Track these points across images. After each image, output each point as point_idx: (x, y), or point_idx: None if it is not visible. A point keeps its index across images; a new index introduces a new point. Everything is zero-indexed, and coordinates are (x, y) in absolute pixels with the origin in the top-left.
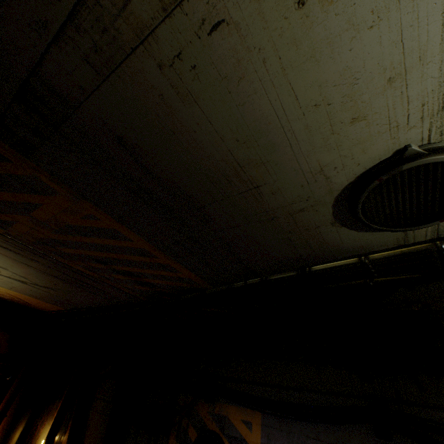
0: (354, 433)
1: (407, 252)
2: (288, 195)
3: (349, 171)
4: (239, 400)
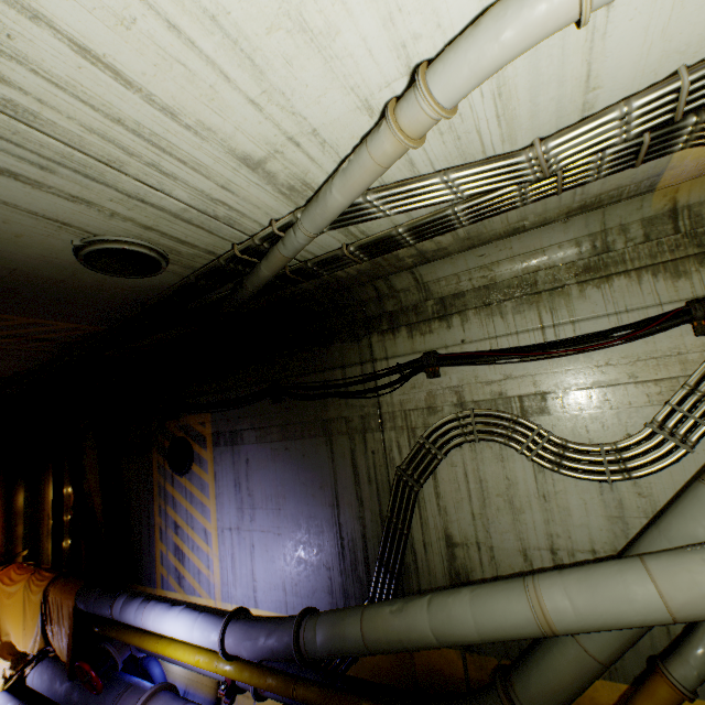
0: (263, 406)
1: (181, 285)
2: (48, 269)
3: (64, 254)
4: (194, 410)
